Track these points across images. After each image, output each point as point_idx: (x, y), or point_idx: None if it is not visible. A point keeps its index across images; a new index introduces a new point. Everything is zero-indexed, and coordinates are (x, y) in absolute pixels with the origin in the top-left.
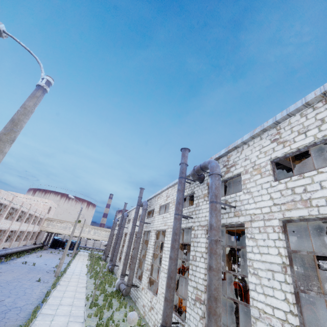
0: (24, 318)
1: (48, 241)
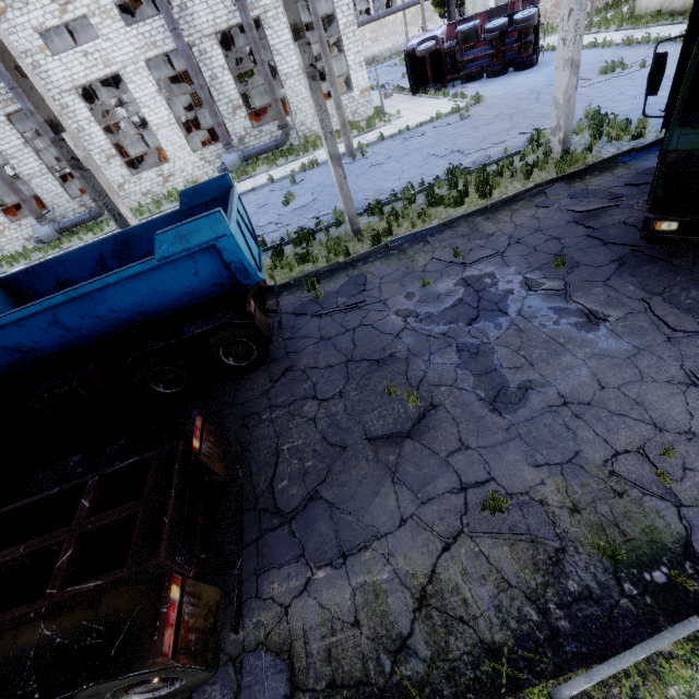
0: None
1: None
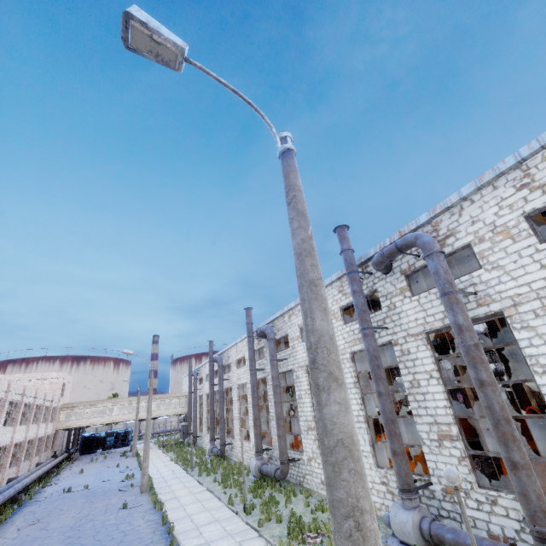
0: None
1: (73, 446)
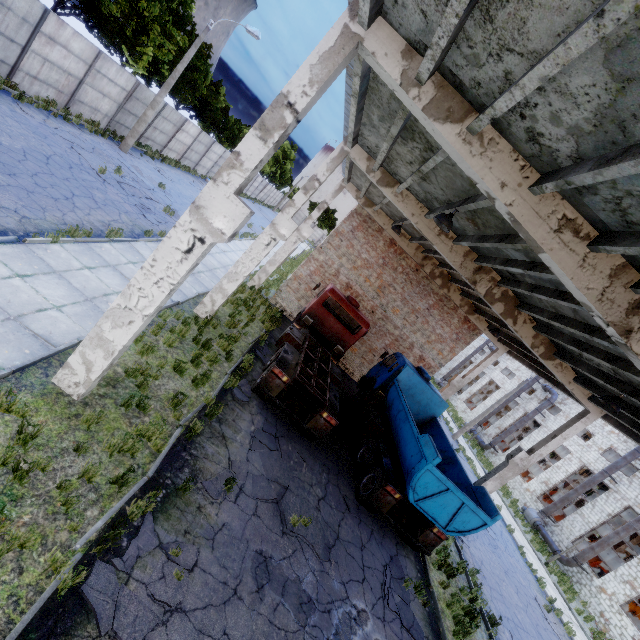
0: (526, 567)
1: None
